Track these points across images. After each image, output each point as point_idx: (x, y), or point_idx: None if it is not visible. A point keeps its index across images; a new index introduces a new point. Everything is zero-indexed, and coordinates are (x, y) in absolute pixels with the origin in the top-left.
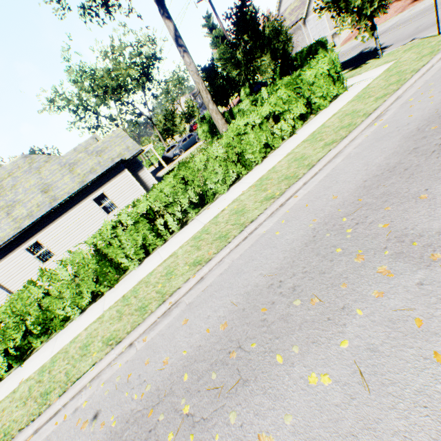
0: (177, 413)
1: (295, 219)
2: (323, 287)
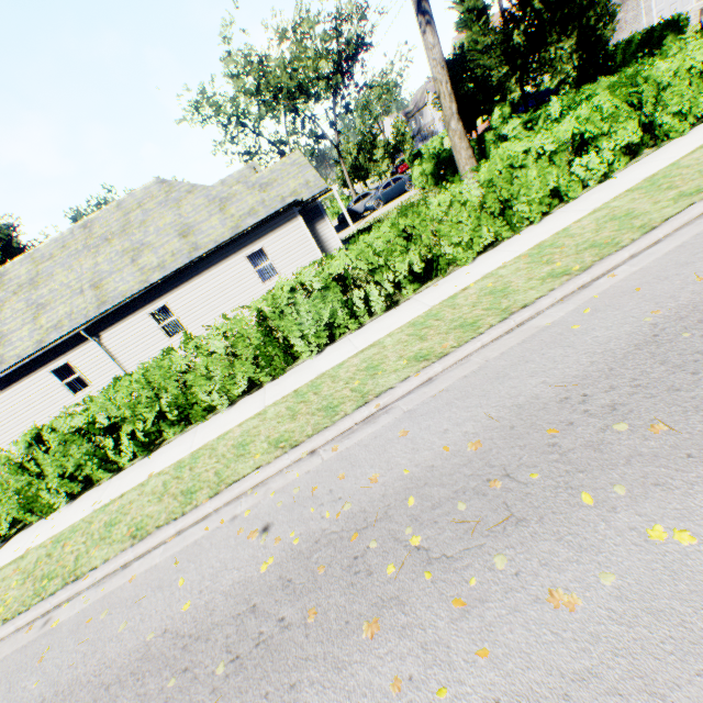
0: (399, 543)
1: (613, 309)
2: (676, 410)
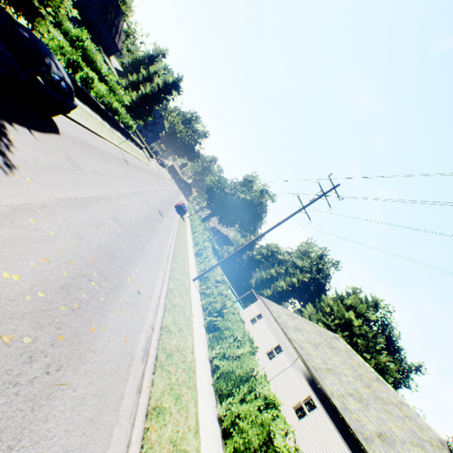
0: (98, 283)
1: None
2: None
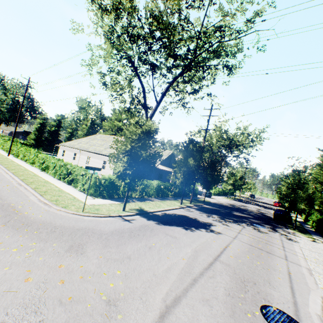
0: None
1: None
2: None
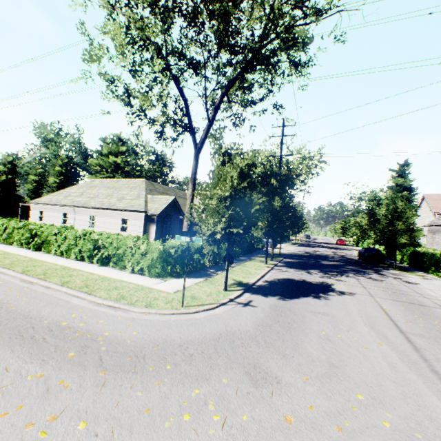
0: None
1: None
2: None
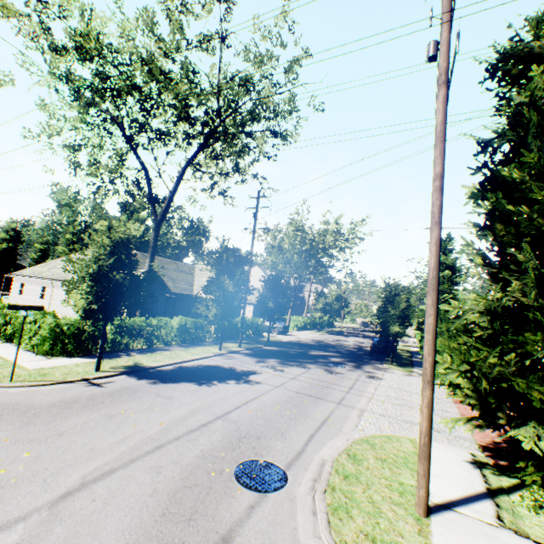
0: None
1: None
2: None
